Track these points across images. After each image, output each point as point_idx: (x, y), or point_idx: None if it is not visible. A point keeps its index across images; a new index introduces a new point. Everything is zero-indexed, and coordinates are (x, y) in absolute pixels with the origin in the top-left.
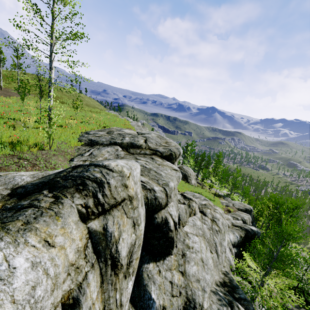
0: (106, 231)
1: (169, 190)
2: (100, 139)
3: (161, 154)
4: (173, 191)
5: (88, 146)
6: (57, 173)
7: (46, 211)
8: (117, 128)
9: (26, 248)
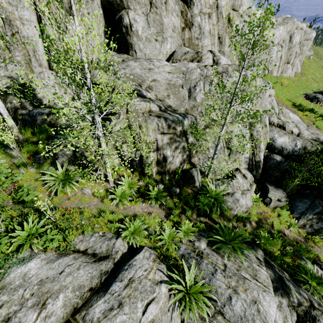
0: None
1: None
2: None
3: None
4: None
5: None
6: None
7: None
8: None
9: None
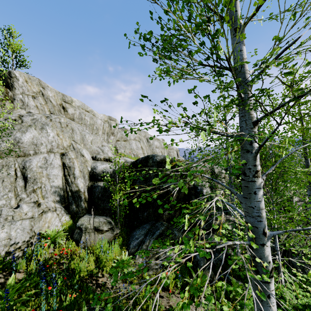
0: None
1: None
2: None
3: None
4: None
5: None
6: None
7: None
8: None
9: None
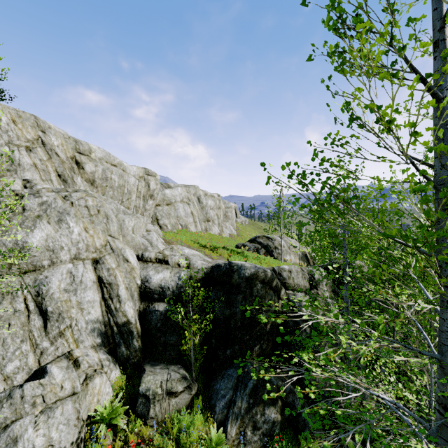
0: None
1: None
2: None
3: None
4: None
5: None
6: None
7: None
8: None
9: None
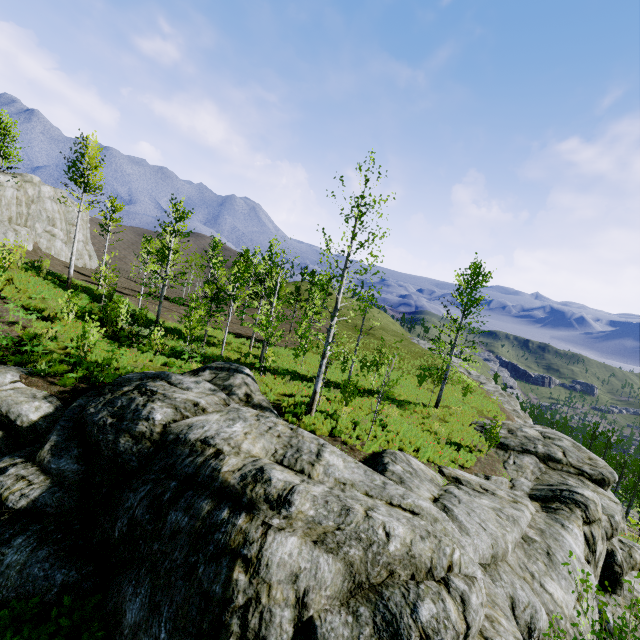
0: (592, 534)
1: (616, 523)
2: (509, 442)
3: (589, 477)
4: (619, 524)
5: (501, 449)
6: (551, 491)
7: (572, 514)
8: (514, 424)
9: (575, 527)
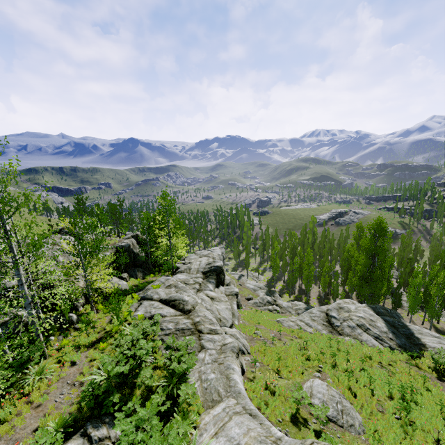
0: None
1: None
2: None
3: None
4: None
5: None
6: None
7: None
8: None
9: None
